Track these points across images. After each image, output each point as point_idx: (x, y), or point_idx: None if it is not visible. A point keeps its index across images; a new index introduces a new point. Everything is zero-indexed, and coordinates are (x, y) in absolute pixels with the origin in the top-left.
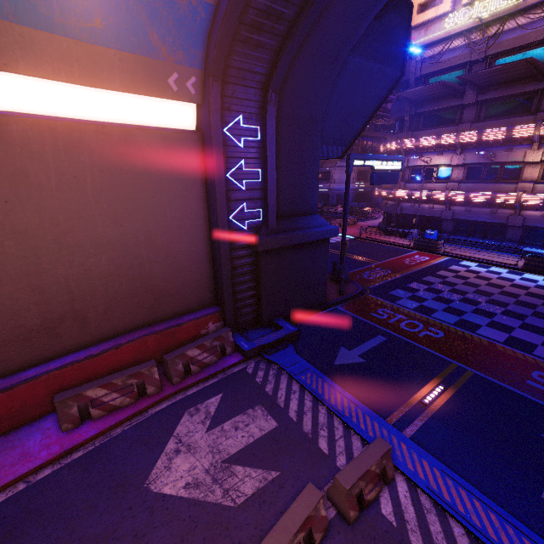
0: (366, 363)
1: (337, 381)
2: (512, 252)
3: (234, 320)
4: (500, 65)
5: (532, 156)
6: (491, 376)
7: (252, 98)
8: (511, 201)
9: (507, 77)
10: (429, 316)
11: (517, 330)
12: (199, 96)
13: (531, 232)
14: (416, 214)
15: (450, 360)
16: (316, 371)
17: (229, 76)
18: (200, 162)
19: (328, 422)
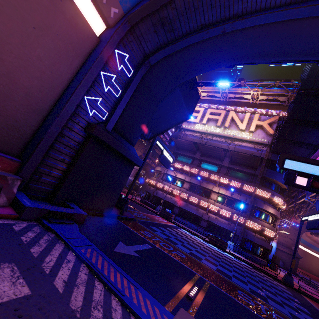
0: (140, 257)
1: (117, 263)
2: (202, 233)
3: (28, 178)
4: (213, 146)
5: (215, 189)
6: (220, 287)
7: (138, 55)
8: (205, 206)
9: (212, 154)
10: (175, 245)
11: (219, 266)
12: (113, 22)
13: (210, 225)
14: (163, 198)
15: (195, 272)
16: (97, 249)
17: (134, 32)
18: (87, 52)
19: (105, 300)
